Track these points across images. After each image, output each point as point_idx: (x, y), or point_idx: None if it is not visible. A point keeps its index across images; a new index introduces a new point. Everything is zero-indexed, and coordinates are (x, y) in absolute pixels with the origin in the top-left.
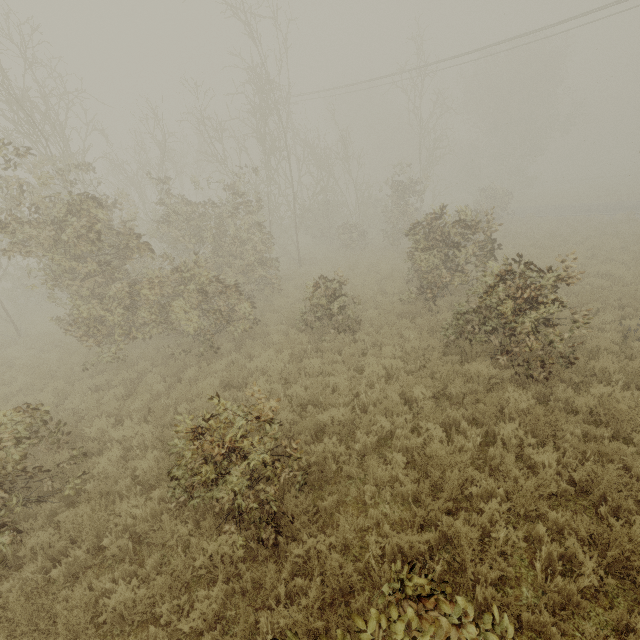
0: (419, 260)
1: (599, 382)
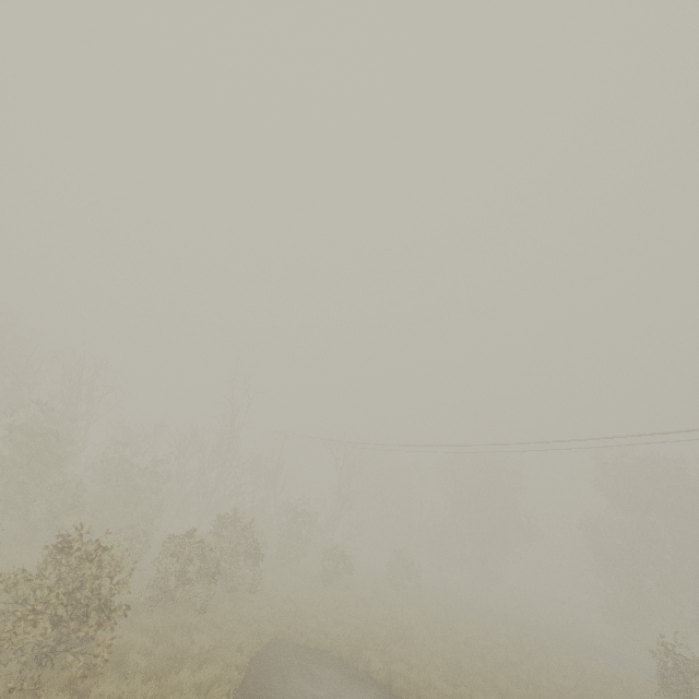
0: (199, 539)
1: (184, 635)
